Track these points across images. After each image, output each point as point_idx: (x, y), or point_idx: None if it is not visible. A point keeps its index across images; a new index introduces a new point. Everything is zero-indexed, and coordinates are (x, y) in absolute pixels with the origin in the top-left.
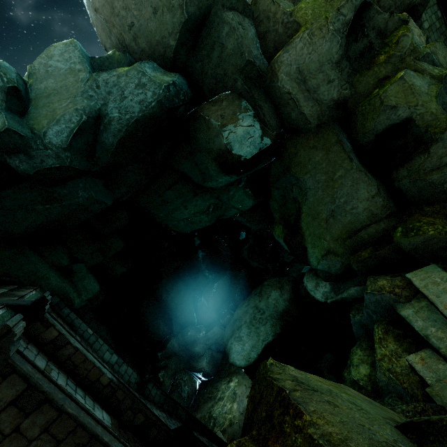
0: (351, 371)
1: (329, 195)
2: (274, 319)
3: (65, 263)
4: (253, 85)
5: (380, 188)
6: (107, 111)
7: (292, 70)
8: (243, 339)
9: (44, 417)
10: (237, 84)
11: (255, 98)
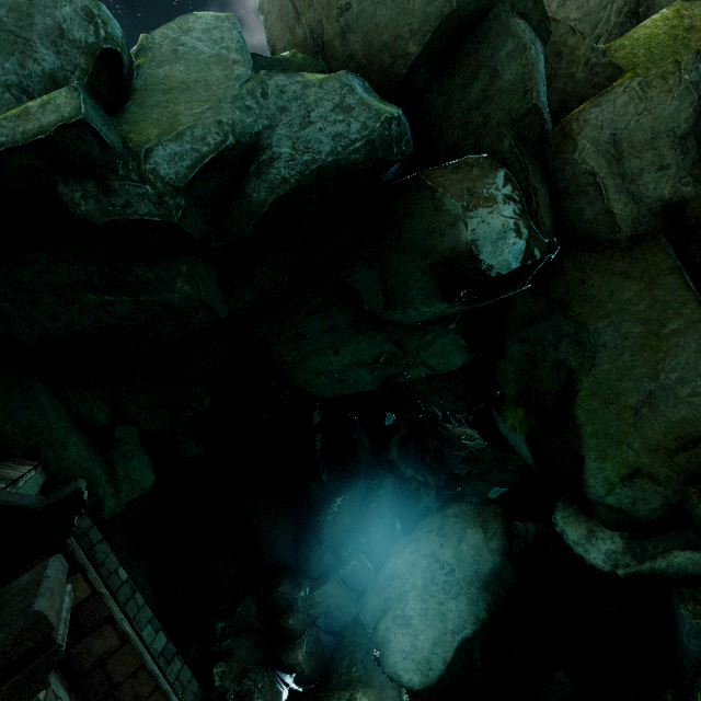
0: None
1: (646, 363)
2: (473, 588)
3: (102, 420)
4: (526, 151)
5: None
6: (270, 140)
7: (603, 138)
8: (413, 622)
9: None
10: (503, 144)
11: (529, 172)
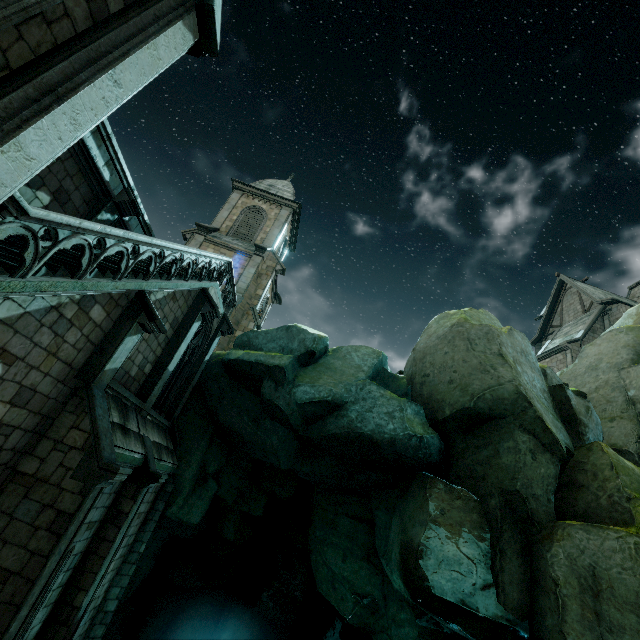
0: None
1: None
2: None
3: (210, 470)
4: (512, 520)
5: None
6: (350, 407)
7: (582, 561)
8: None
9: (45, 544)
10: (490, 500)
11: (504, 536)
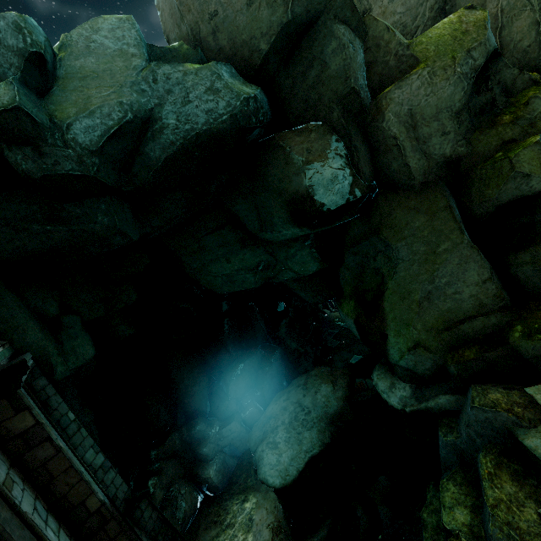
0: (442, 516)
1: (427, 271)
2: (322, 423)
3: (53, 312)
4: (351, 120)
5: (493, 272)
6: (161, 114)
7: (403, 112)
8: (279, 446)
9: None
10: (333, 115)
11: (352, 136)
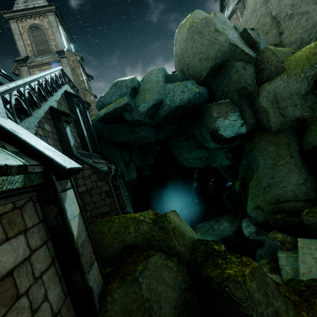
0: None
1: (271, 173)
2: (218, 237)
3: (127, 160)
4: (243, 99)
5: (309, 181)
6: (165, 100)
7: (270, 95)
8: None
9: (110, 200)
10: (234, 97)
11: (242, 106)
